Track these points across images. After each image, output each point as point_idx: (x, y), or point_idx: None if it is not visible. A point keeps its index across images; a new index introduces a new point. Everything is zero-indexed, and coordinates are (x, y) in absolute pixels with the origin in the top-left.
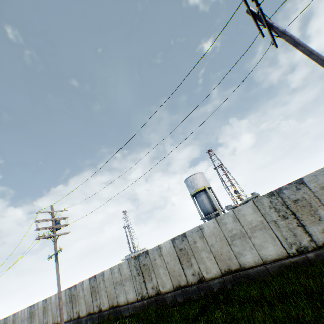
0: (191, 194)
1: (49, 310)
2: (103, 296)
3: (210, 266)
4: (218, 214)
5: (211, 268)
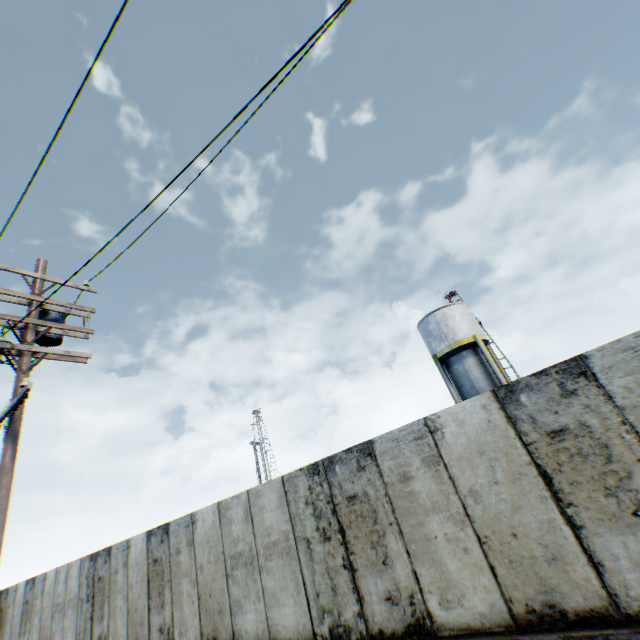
0: (435, 355)
1: (36, 612)
2: (183, 599)
3: None
4: None
5: None
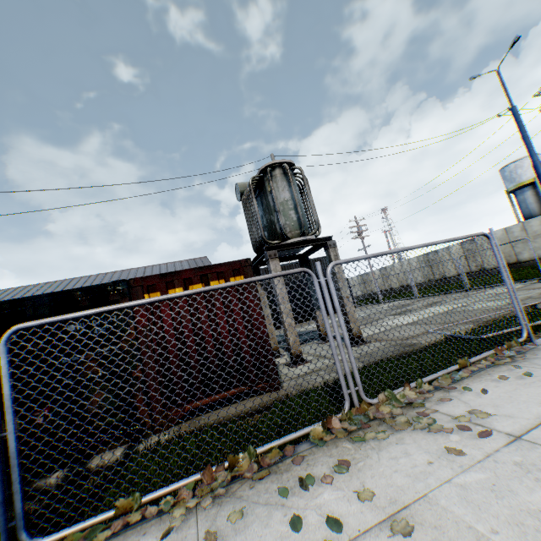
0: (505, 190)
1: None
2: (393, 280)
3: (491, 261)
4: None
5: (491, 262)
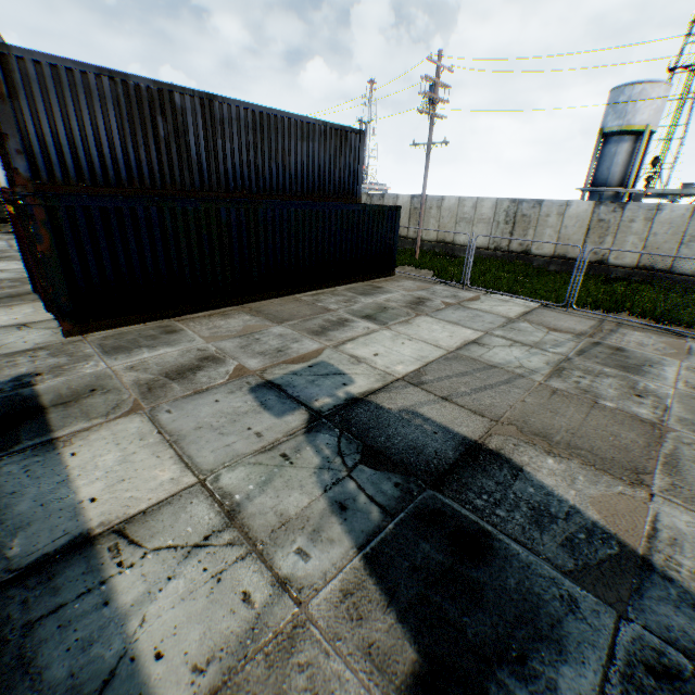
0: (602, 129)
1: None
2: (430, 225)
3: (626, 254)
4: (619, 195)
5: (626, 257)
